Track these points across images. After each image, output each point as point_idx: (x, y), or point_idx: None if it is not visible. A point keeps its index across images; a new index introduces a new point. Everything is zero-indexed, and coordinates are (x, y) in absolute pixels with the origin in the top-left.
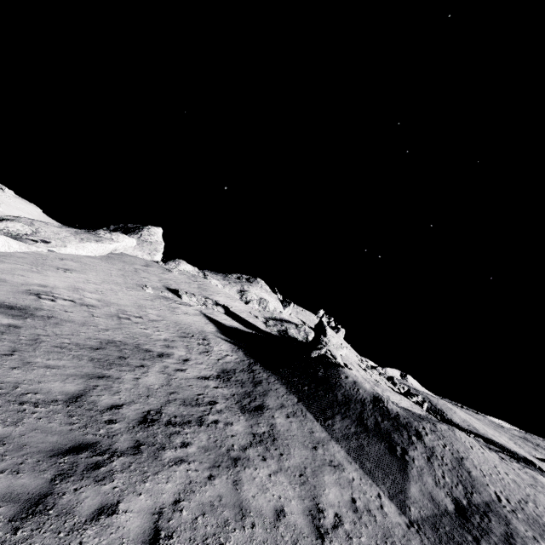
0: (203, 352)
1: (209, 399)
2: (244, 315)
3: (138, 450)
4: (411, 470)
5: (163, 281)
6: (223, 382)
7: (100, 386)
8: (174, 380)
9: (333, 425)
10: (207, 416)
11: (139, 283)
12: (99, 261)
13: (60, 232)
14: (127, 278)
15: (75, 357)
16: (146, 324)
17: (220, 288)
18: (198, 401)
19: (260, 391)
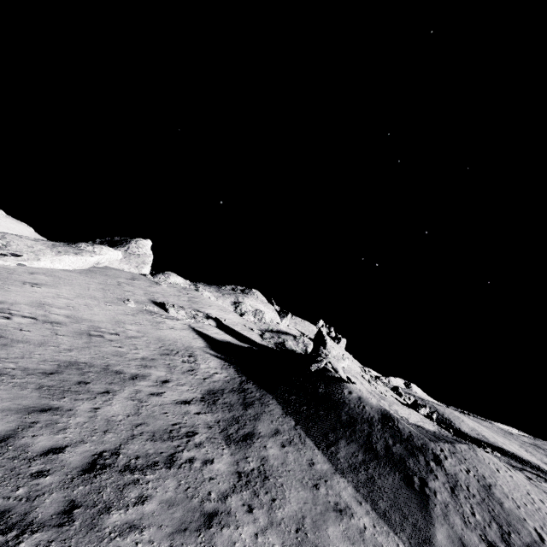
0: (187, 371)
1: (187, 430)
2: (238, 328)
3: (68, 516)
4: (434, 508)
5: (150, 294)
6: (207, 406)
7: (40, 422)
8: (145, 407)
9: (337, 452)
10: (180, 453)
11: (120, 297)
12: (77, 274)
13: (35, 245)
14: (107, 291)
15: (16, 385)
16: (123, 341)
17: (213, 300)
18: (172, 433)
19: (251, 414)
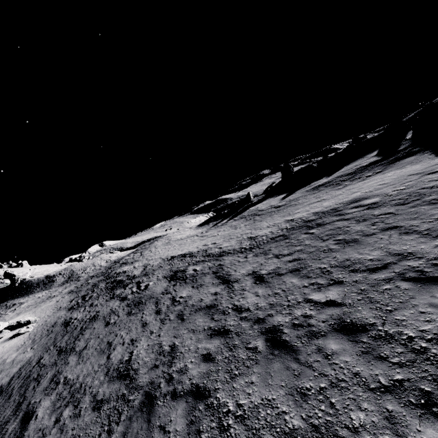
0: None
1: None
2: None
3: None
4: (58, 281)
5: None
6: None
7: None
8: None
9: (37, 291)
10: (3, 314)
11: None
12: None
13: None
14: None
15: None
16: None
17: None
18: None
19: (9, 304)
